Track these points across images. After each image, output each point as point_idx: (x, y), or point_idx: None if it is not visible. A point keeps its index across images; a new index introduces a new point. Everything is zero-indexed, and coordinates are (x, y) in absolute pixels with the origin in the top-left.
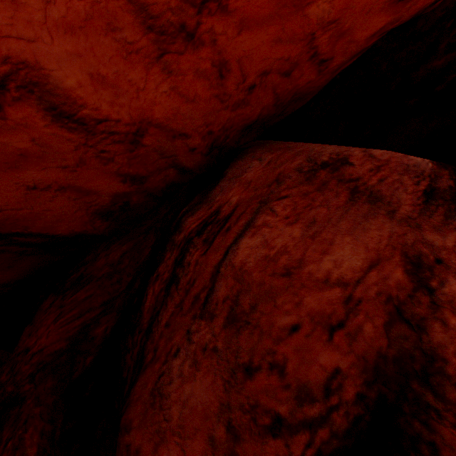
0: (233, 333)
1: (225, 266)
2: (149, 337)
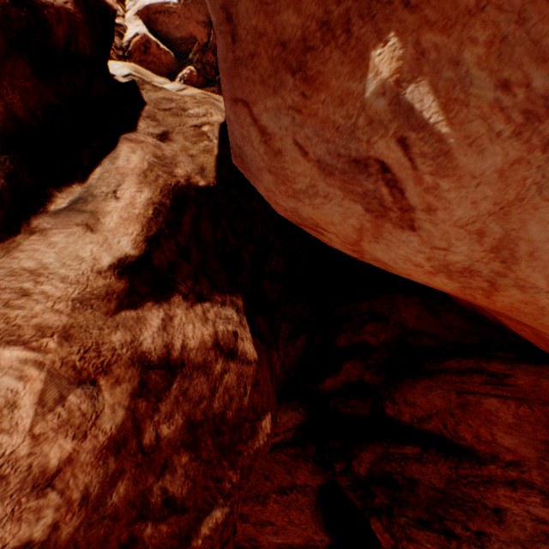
0: (457, 406)
1: (478, 396)
2: (438, 373)
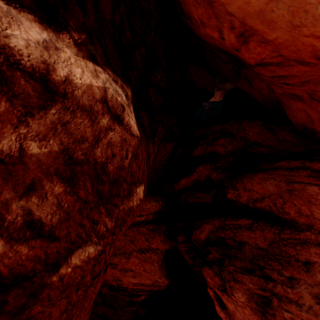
0: (286, 191)
1: (303, 184)
2: (272, 170)
